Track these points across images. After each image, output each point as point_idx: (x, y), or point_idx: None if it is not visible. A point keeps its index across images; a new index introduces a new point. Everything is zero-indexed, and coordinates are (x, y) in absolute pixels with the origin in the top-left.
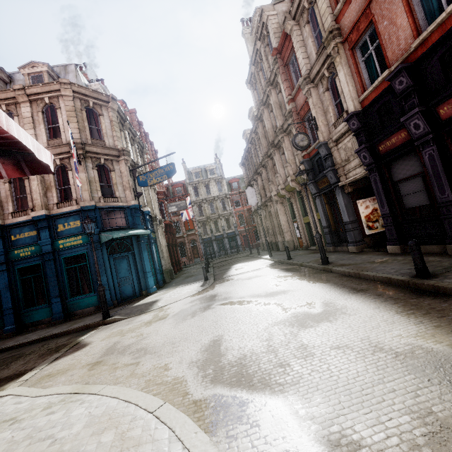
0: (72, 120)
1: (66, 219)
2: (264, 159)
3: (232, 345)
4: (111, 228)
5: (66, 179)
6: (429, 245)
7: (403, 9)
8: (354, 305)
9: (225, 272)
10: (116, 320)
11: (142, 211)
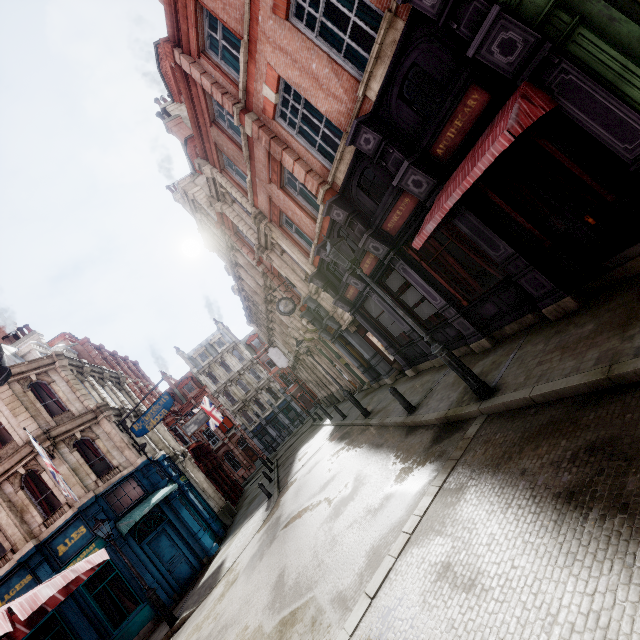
0: (19, 411)
1: (65, 534)
2: (268, 316)
3: (291, 570)
4: (127, 509)
5: (38, 482)
6: (426, 362)
7: (295, 206)
8: (371, 470)
9: (289, 470)
10: (186, 617)
11: (155, 461)
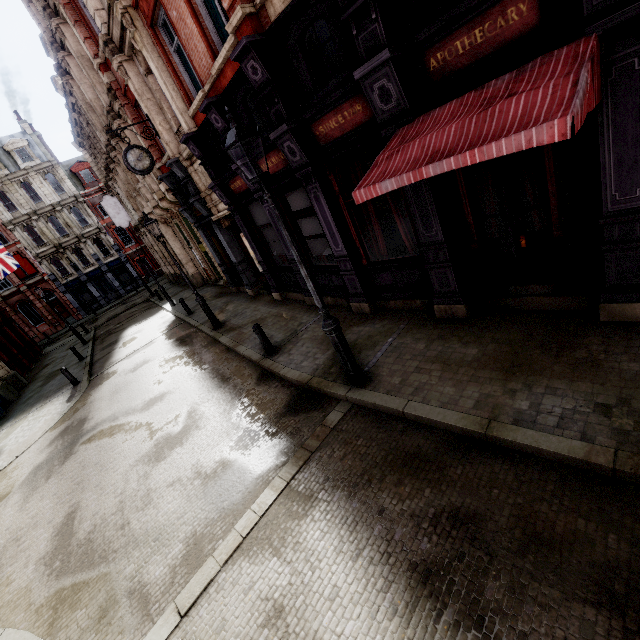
0: None
1: None
2: (109, 152)
3: (86, 515)
4: None
5: None
6: (297, 293)
7: (186, 7)
8: (210, 411)
9: (109, 353)
10: None
11: None
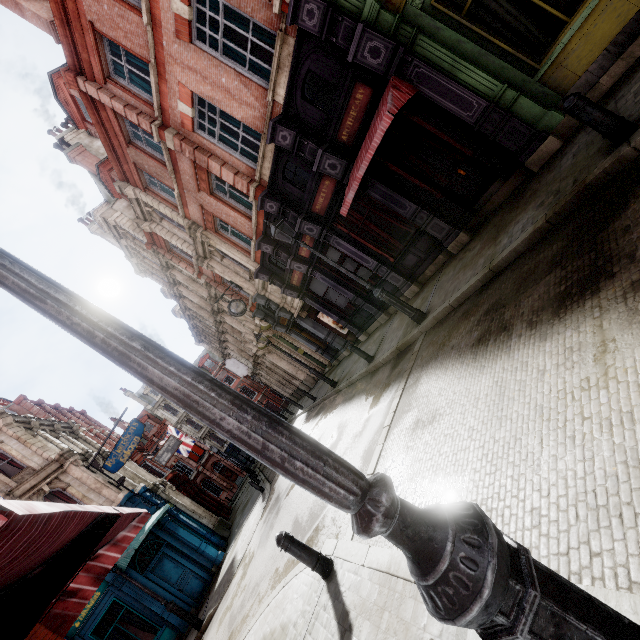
0: None
1: None
2: (218, 327)
3: (303, 512)
4: None
5: None
6: (373, 323)
7: (228, 208)
8: (349, 414)
9: None
10: (212, 614)
11: (136, 494)
